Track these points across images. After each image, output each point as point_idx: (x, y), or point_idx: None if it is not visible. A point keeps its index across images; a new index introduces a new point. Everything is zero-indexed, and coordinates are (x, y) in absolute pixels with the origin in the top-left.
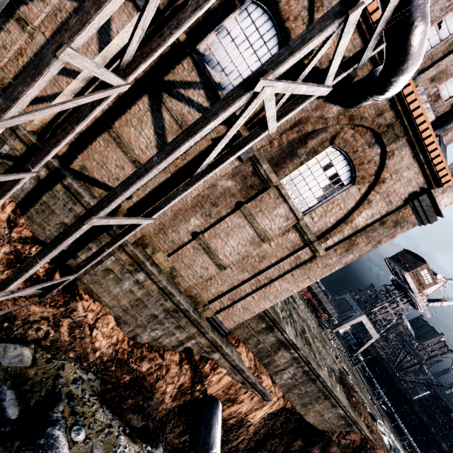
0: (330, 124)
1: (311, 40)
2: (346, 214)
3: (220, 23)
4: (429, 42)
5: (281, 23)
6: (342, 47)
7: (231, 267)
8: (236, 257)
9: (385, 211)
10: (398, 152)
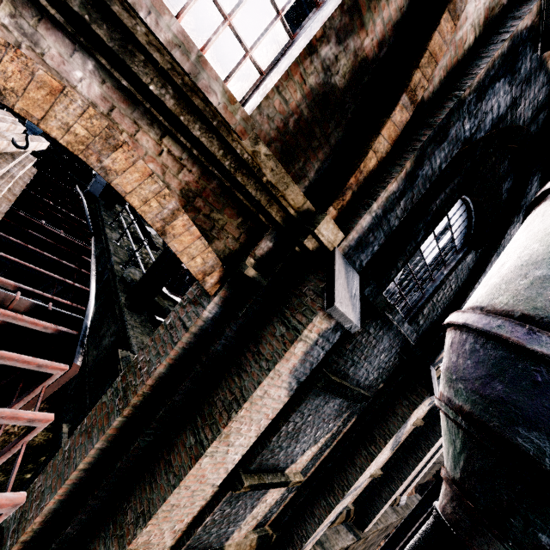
0: None
1: None
2: None
3: None
4: None
5: None
6: None
7: None
8: None
9: None
10: None
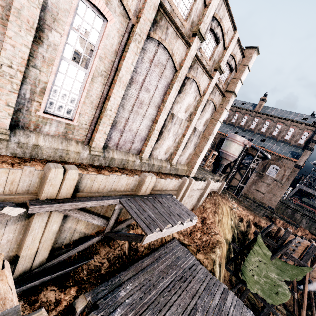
0: (268, 162)
1: (253, 160)
2: (283, 174)
3: (243, 159)
4: (288, 137)
5: (252, 155)
6: (257, 158)
7: (266, 193)
8: (265, 190)
9: (290, 170)
10: (283, 161)
